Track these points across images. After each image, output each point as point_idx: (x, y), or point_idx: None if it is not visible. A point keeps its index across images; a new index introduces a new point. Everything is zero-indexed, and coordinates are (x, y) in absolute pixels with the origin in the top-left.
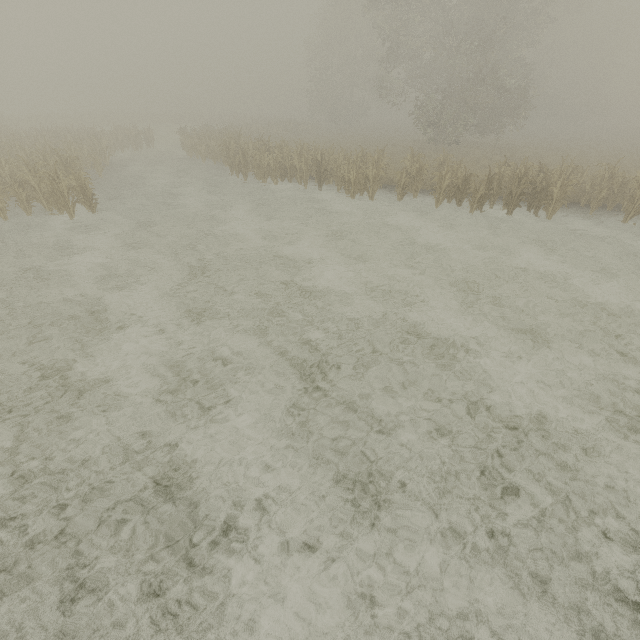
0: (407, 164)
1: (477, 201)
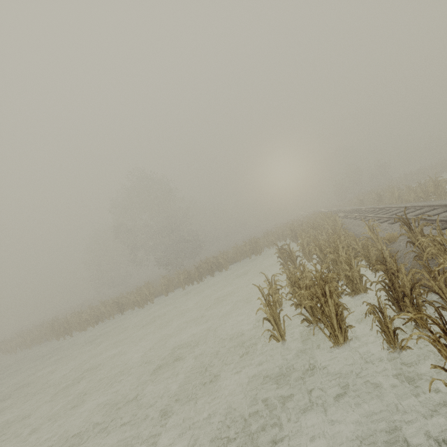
0: (162, 281)
1: (198, 278)
